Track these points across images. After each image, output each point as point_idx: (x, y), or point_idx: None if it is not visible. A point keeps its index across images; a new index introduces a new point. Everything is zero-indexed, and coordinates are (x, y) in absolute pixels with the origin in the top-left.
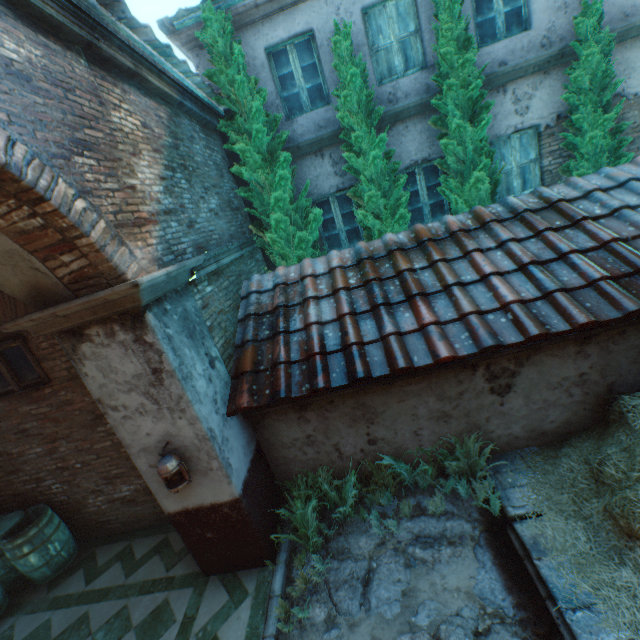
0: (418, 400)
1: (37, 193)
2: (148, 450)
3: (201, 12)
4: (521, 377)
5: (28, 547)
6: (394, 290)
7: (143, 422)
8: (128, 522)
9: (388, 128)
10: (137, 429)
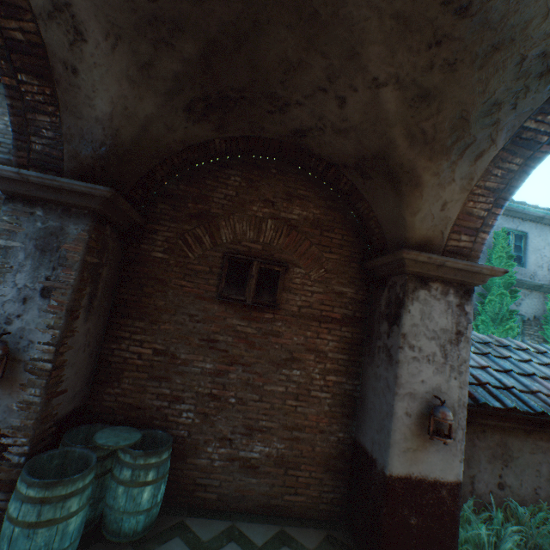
0: (543, 457)
1: (504, 203)
2: (413, 396)
3: None
4: None
5: (153, 473)
6: (510, 365)
7: (424, 368)
8: (227, 496)
9: None
10: (416, 372)
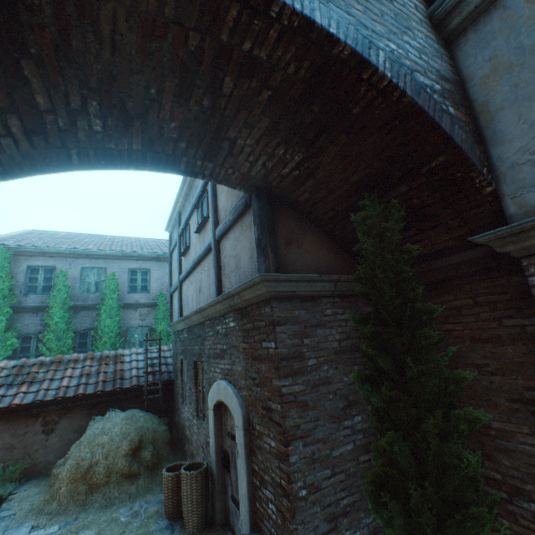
0: (0, 435)
1: None
2: None
3: (0, 245)
4: (61, 424)
5: None
6: (21, 379)
7: None
8: None
9: (80, 311)
10: None
